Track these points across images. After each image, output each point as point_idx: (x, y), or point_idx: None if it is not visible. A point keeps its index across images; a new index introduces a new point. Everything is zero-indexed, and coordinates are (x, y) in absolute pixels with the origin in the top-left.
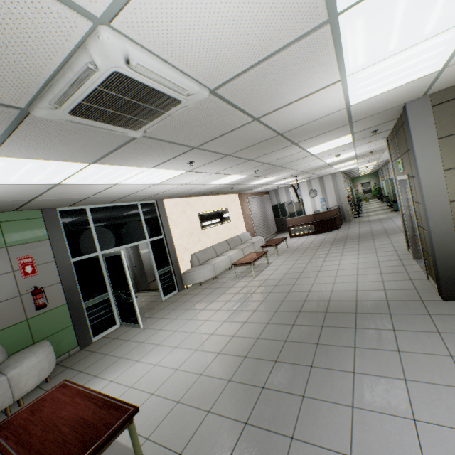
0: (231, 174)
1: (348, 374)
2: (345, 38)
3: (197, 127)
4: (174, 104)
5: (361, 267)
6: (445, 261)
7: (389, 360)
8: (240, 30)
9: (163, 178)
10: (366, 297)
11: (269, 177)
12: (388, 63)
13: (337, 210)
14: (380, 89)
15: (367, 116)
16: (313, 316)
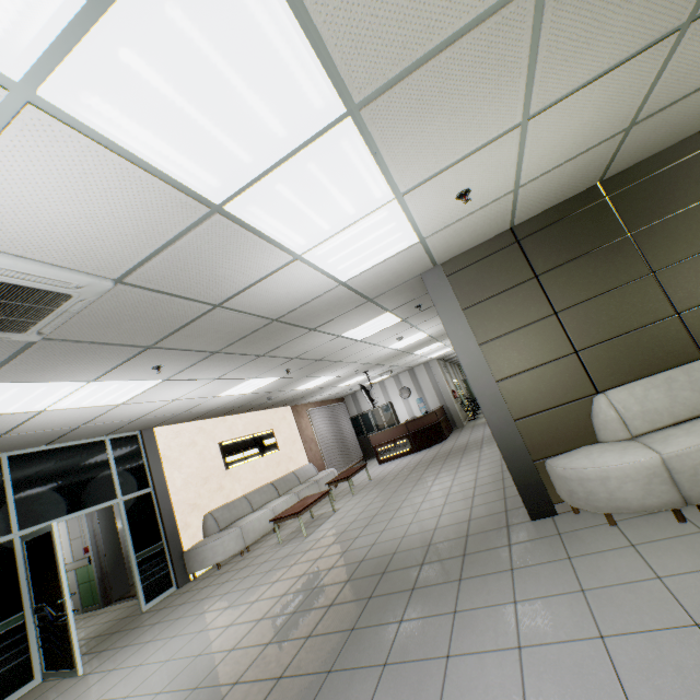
0: (249, 378)
1: (377, 669)
2: (254, 223)
3: (131, 321)
4: (63, 299)
5: (453, 492)
6: (515, 461)
7: (439, 629)
8: (104, 224)
9: (126, 393)
10: (443, 536)
11: (321, 376)
12: (341, 240)
13: (440, 412)
14: (366, 264)
15: (384, 290)
16: (363, 584)
